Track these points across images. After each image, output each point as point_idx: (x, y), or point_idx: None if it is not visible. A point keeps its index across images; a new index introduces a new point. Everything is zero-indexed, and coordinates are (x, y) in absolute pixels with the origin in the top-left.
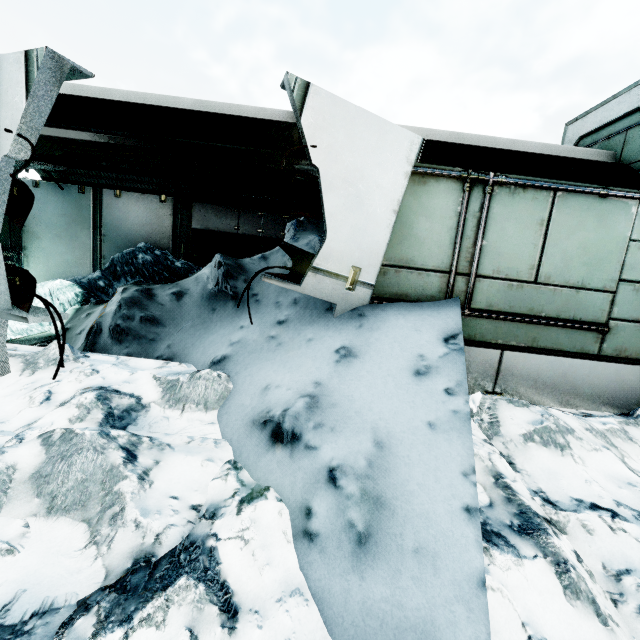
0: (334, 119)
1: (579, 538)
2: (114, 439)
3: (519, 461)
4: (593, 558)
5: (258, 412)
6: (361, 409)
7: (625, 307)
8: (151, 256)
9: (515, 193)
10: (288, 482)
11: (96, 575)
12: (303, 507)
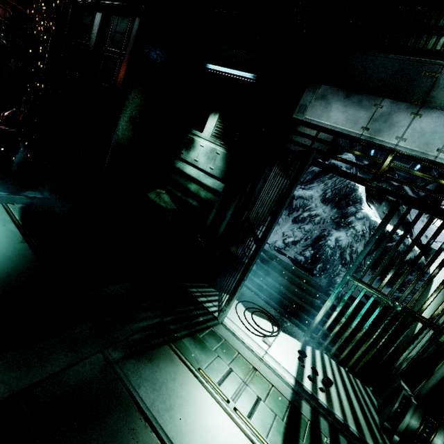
0: None
1: None
2: None
3: None
4: None
5: None
6: None
7: None
8: None
9: None
10: None
11: None
12: None
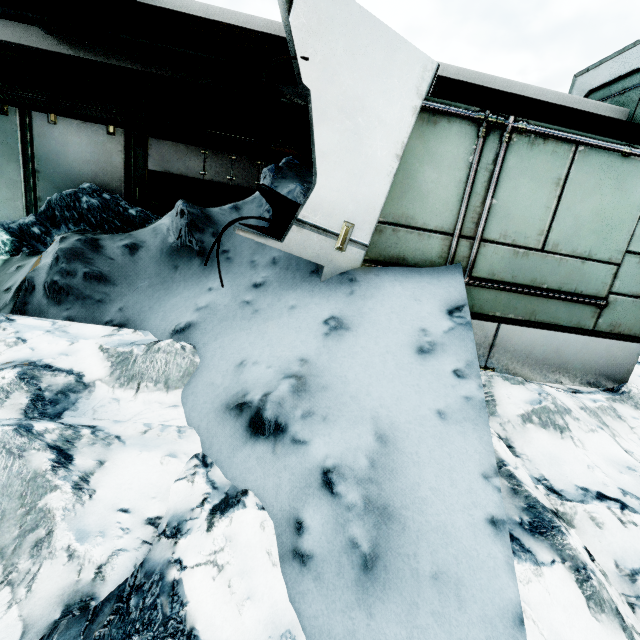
0: (332, 22)
1: (588, 532)
2: (39, 436)
3: (518, 444)
4: (604, 555)
5: (232, 394)
6: (357, 393)
7: (627, 281)
8: (98, 200)
9: (534, 144)
10: (271, 484)
11: (8, 633)
12: (291, 519)
